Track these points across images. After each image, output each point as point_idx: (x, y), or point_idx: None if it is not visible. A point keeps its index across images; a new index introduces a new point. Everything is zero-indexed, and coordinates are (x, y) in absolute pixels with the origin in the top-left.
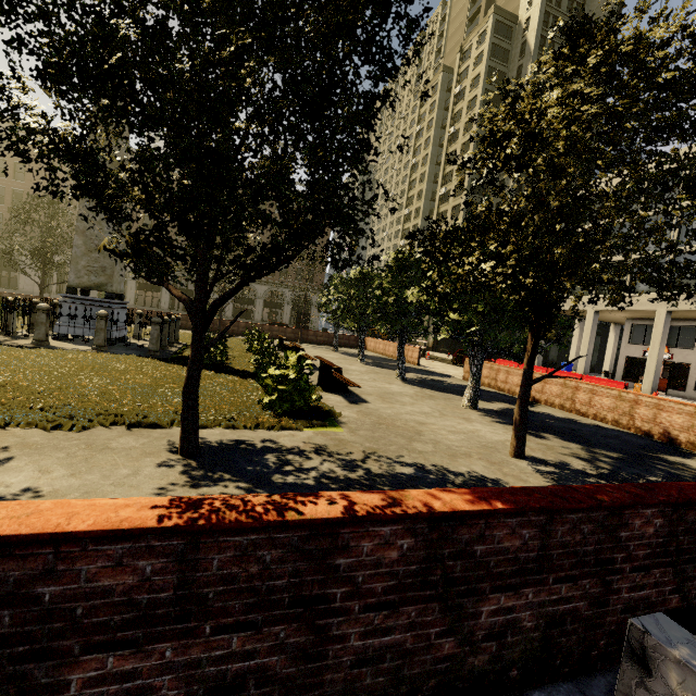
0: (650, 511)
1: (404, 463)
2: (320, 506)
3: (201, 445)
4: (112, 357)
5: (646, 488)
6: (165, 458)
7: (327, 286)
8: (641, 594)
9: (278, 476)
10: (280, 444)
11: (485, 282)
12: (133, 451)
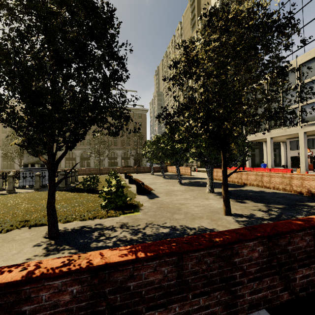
0: (252, 243)
1: (165, 227)
2: (11, 273)
3: (62, 231)
4: (41, 193)
5: (251, 229)
6: (40, 241)
7: (145, 146)
8: (259, 295)
9: (94, 243)
10: (103, 225)
11: (193, 131)
12: (25, 240)
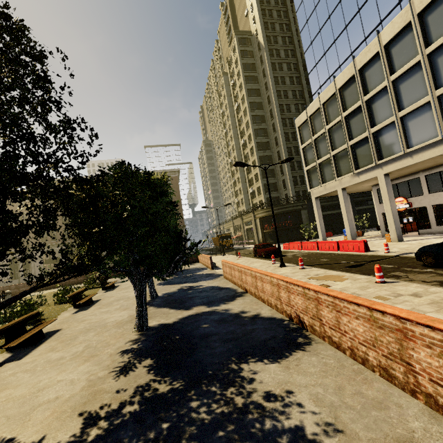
0: None
1: None
2: None
3: None
4: None
5: None
6: None
7: None
8: None
9: None
10: None
11: None
12: None
